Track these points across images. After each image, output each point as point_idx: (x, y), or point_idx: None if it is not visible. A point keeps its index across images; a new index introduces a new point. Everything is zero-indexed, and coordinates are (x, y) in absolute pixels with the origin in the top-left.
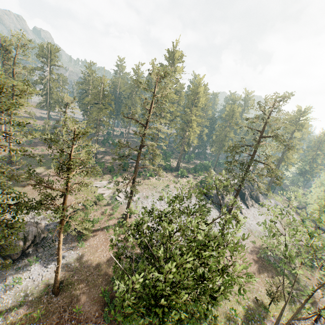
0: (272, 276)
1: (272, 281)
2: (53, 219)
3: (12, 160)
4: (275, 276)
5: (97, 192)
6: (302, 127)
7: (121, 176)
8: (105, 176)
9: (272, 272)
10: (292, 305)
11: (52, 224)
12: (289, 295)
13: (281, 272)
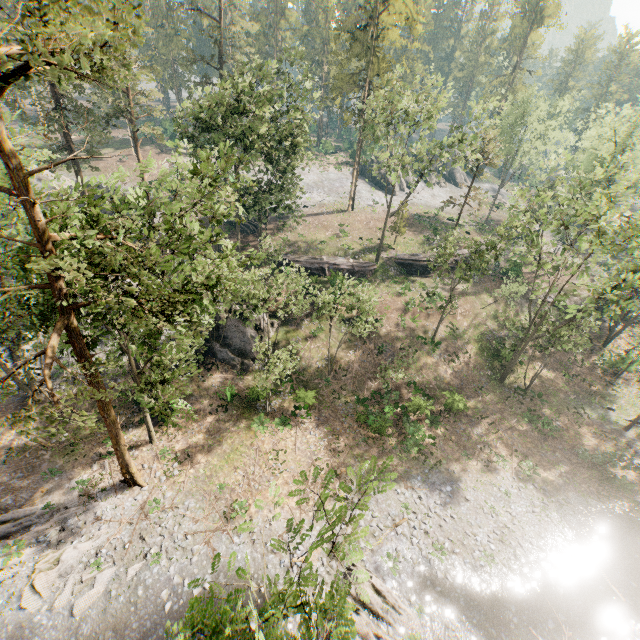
0: (415, 230)
1: (412, 232)
2: None
3: None
4: (419, 230)
5: None
6: (541, 15)
7: None
8: None
9: (418, 228)
10: (425, 245)
11: None
12: (427, 240)
13: (431, 228)
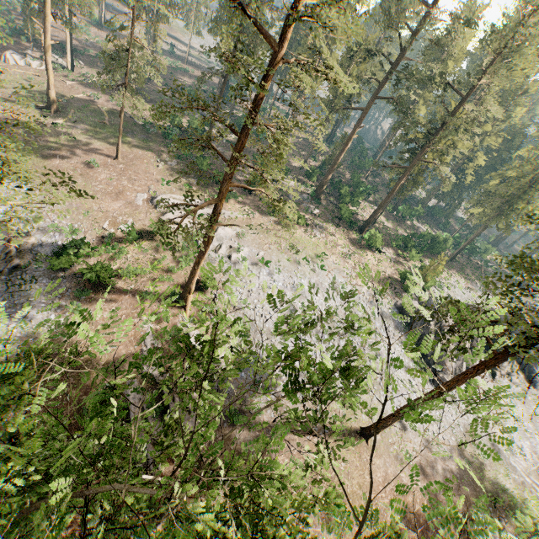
0: None
1: None
2: (57, 237)
3: (52, 103)
4: None
5: (166, 216)
6: None
7: (235, 201)
8: (203, 191)
9: None
10: None
11: (50, 247)
12: None
13: None
